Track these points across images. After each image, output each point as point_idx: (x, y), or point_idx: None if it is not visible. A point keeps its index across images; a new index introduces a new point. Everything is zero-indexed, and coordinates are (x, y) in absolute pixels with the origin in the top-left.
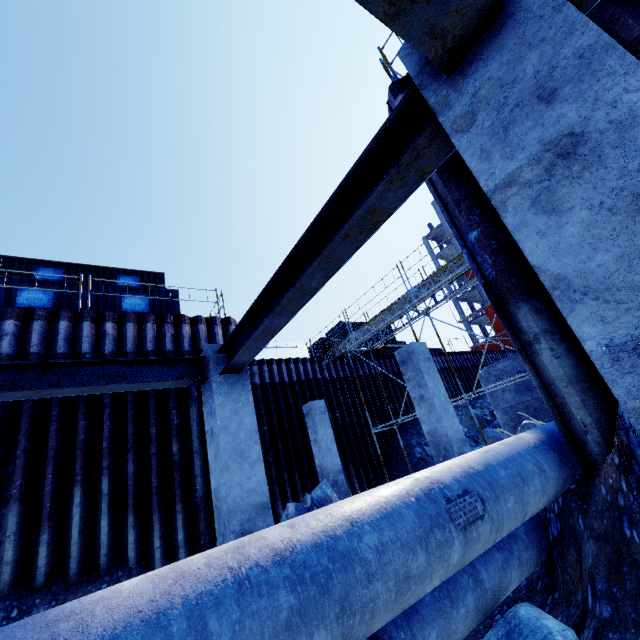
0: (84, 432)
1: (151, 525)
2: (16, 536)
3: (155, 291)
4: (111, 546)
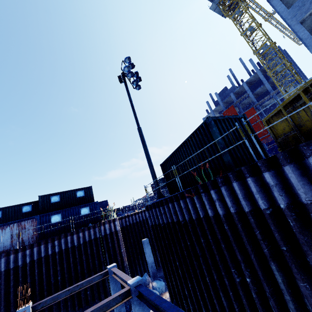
0: (80, 269)
1: (100, 291)
2: (70, 299)
3: (90, 204)
4: (91, 298)
